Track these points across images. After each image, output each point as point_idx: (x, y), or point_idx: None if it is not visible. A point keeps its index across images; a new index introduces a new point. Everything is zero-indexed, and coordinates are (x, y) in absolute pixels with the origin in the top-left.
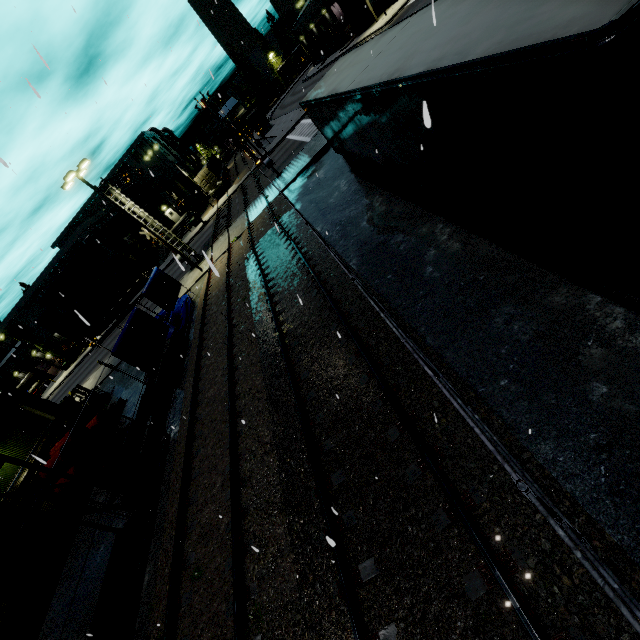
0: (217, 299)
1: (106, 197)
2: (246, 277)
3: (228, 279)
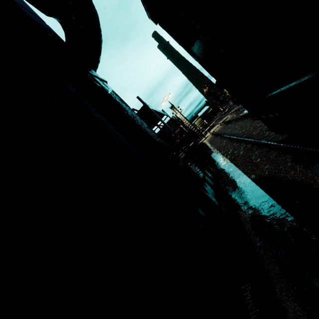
0: (221, 128)
1: (174, 106)
2: (238, 114)
3: (227, 121)
